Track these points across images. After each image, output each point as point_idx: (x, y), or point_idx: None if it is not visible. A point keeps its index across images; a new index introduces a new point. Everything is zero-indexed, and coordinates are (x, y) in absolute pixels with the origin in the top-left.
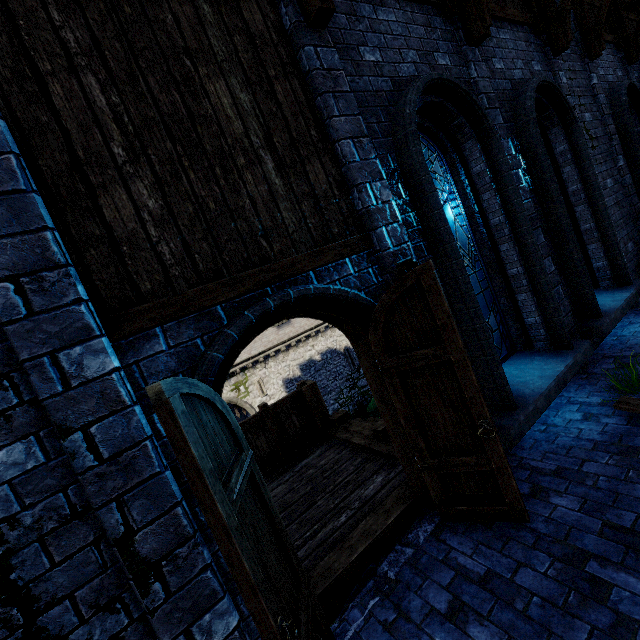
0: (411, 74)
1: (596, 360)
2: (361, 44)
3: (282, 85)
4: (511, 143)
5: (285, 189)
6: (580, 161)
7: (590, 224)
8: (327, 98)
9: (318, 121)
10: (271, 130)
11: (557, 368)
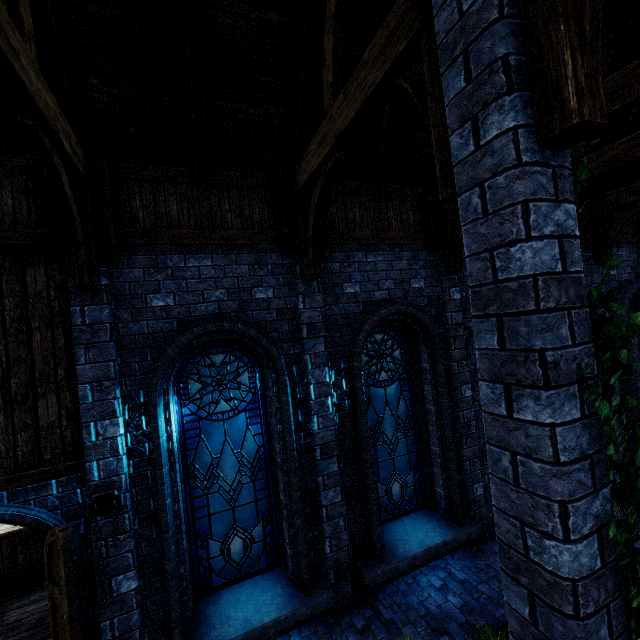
0: (209, 312)
1: (363, 604)
2: (152, 292)
3: (43, 333)
4: (328, 370)
5: (5, 422)
6: (437, 385)
7: (436, 448)
8: (77, 349)
9: (72, 361)
10: (12, 373)
11: (266, 617)
